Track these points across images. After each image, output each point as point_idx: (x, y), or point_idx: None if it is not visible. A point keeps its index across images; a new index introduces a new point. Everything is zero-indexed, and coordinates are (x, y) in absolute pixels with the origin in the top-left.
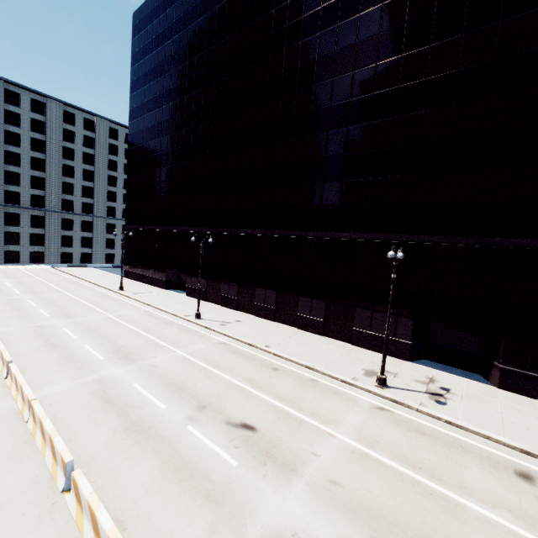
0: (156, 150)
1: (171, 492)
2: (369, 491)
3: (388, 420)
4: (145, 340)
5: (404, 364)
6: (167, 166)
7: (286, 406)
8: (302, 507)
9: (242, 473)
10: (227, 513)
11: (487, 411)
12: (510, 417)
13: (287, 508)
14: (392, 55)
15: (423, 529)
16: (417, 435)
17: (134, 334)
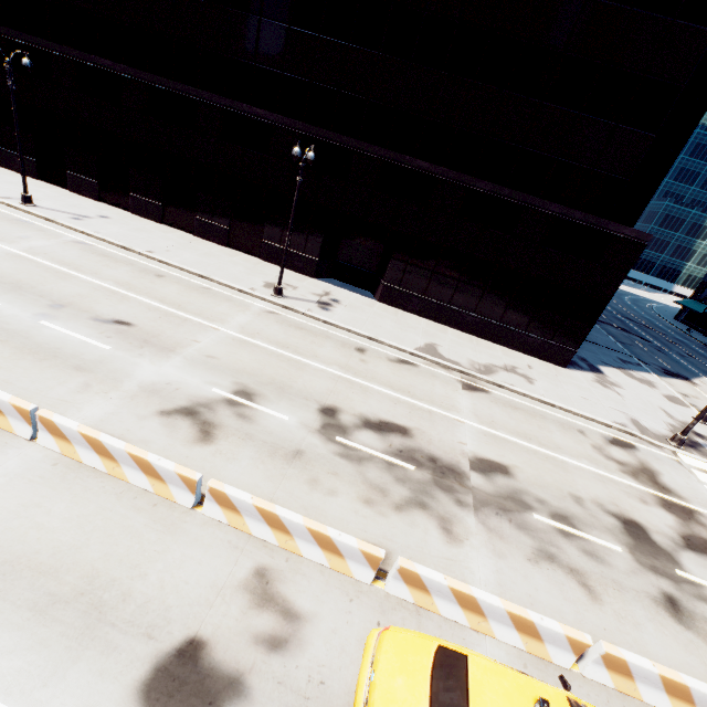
0: None
1: (33, 367)
2: (240, 360)
3: (275, 320)
4: None
5: (309, 280)
6: None
7: (170, 308)
8: (177, 370)
9: (117, 354)
10: (102, 376)
11: (359, 316)
12: (374, 319)
13: (164, 371)
14: None
15: (274, 376)
16: (295, 329)
17: None
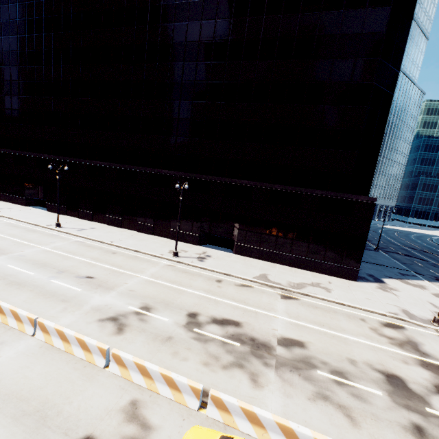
0: (5, 77)
1: (42, 301)
2: (147, 291)
3: (171, 269)
4: (12, 242)
5: (195, 247)
6: (19, 96)
7: (116, 268)
8: (112, 298)
9: (84, 292)
10: (73, 304)
11: (221, 262)
12: (230, 264)
13: (105, 299)
14: (192, 60)
15: (165, 298)
16: (182, 273)
17: (1, 238)
